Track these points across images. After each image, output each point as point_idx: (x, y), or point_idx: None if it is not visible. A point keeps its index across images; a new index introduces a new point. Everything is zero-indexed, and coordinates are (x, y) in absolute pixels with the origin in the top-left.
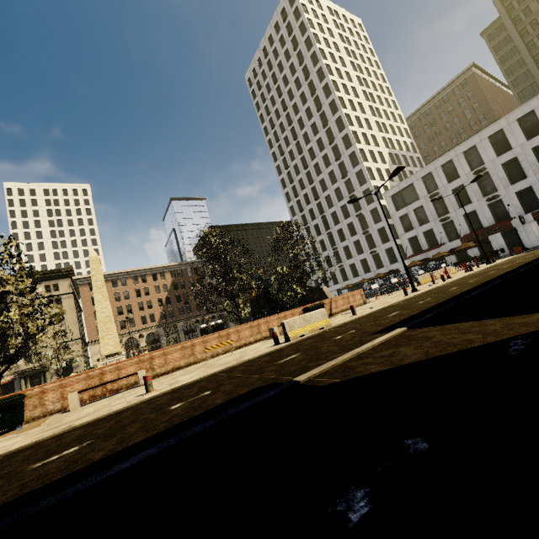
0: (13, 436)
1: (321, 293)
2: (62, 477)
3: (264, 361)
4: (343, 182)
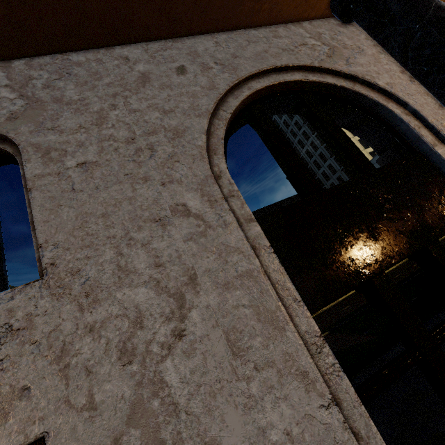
0: None
1: None
2: None
3: None
4: (332, 159)
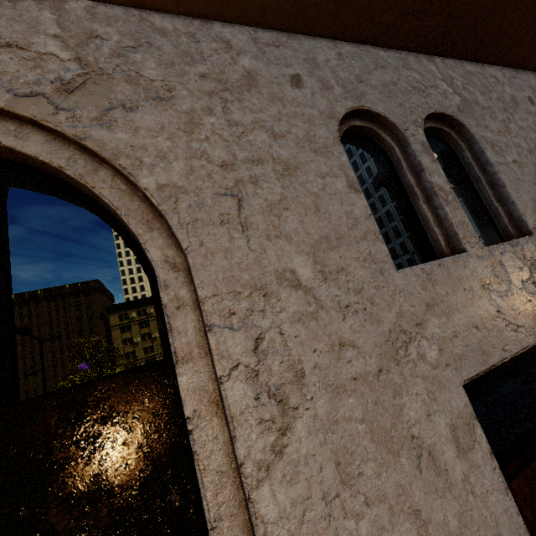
0: None
1: None
2: None
3: None
4: (392, 205)
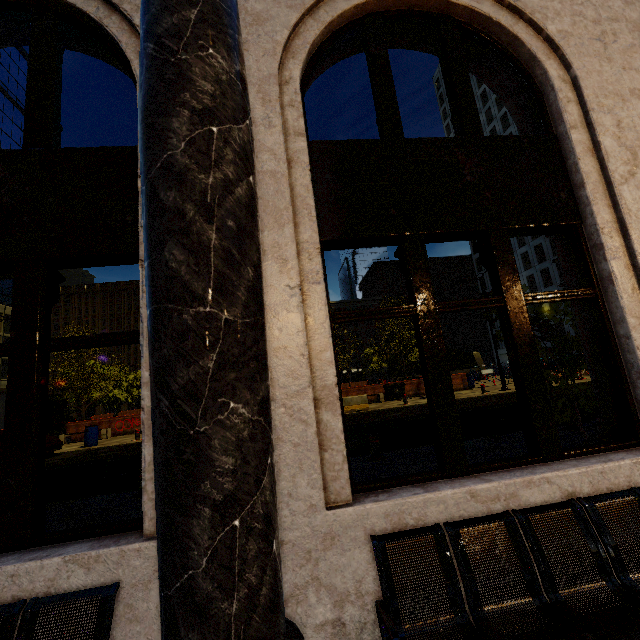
0: None
1: (471, 359)
2: None
3: None
4: None
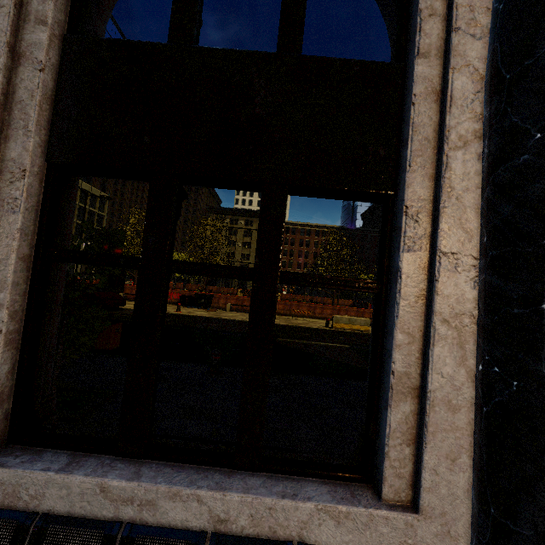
0: (205, 311)
1: None
2: (209, 329)
3: (298, 330)
4: None
